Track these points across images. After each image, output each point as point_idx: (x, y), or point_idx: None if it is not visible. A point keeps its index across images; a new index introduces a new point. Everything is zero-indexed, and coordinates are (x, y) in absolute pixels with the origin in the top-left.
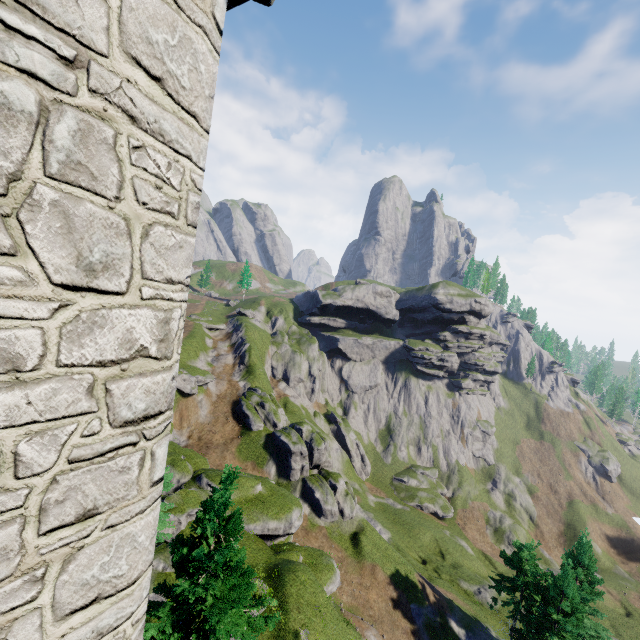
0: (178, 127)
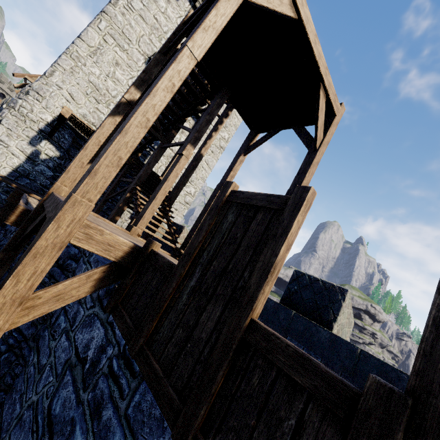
0: (239, 118)
